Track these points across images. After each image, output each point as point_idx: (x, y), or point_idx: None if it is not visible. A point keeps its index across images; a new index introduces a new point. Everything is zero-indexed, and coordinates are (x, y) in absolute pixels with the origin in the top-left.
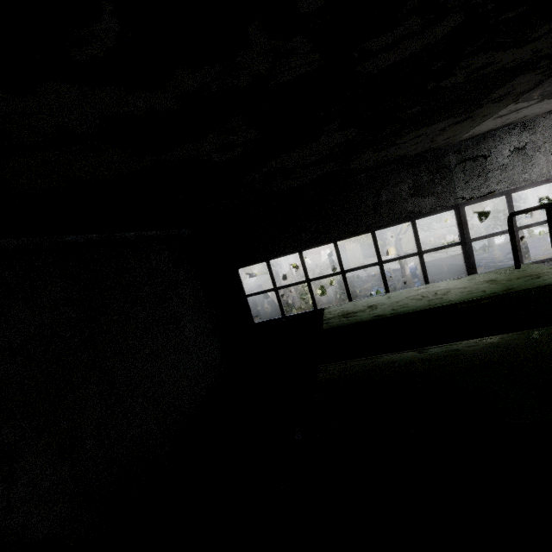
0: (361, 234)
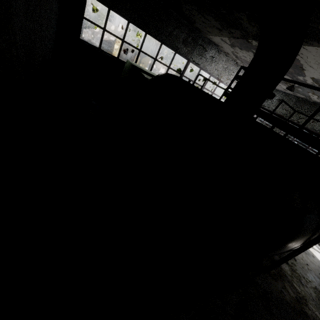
0: (158, 40)
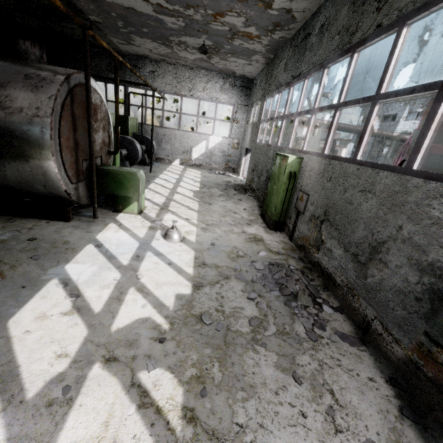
0: None
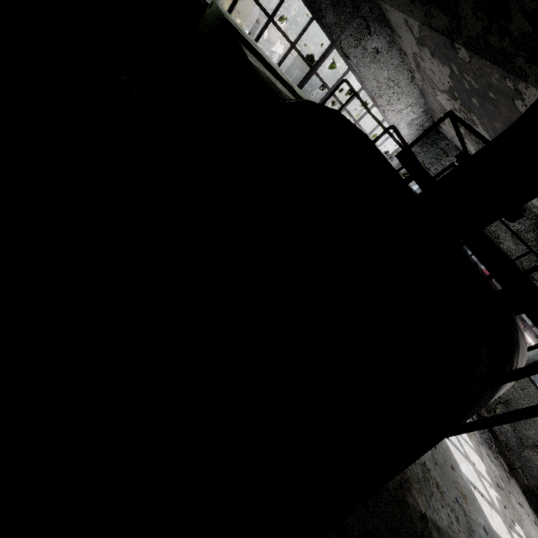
0: None
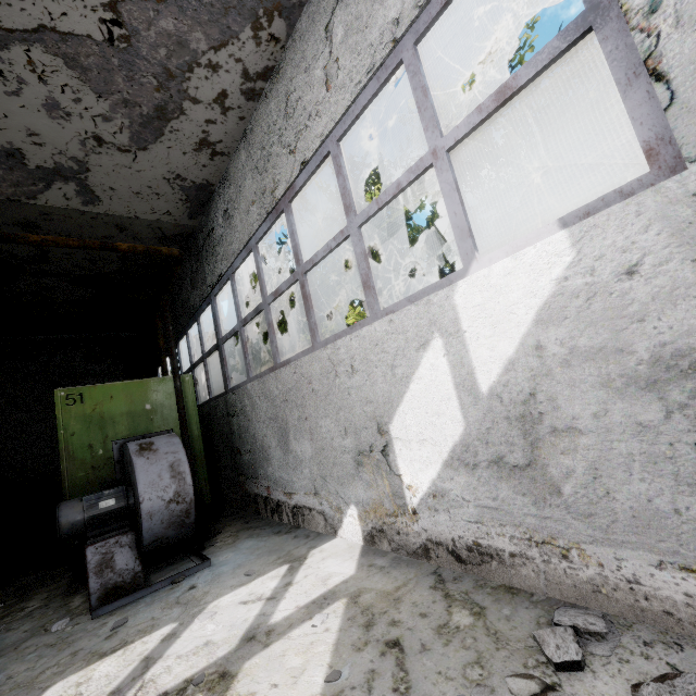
0: (183, 334)
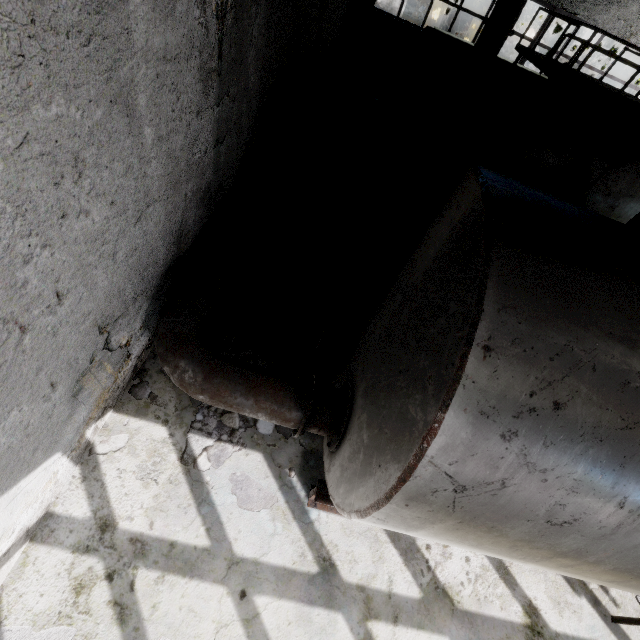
0: None
